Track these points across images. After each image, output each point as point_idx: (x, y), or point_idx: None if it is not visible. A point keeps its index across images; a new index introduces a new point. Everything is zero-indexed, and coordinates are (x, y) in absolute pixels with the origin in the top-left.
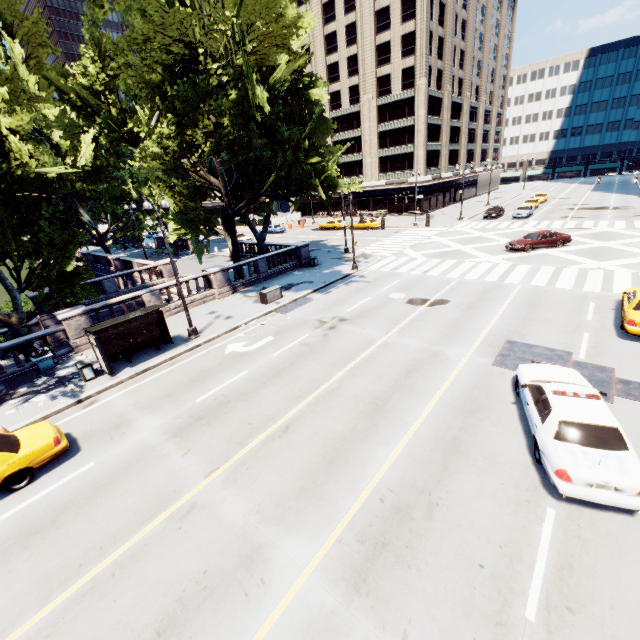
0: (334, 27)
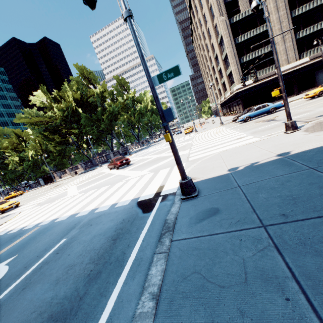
0: (203, 9)
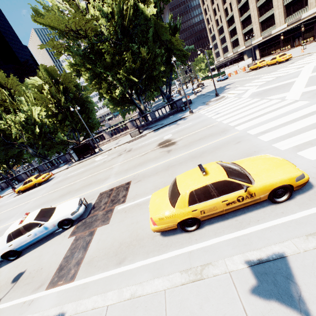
0: None
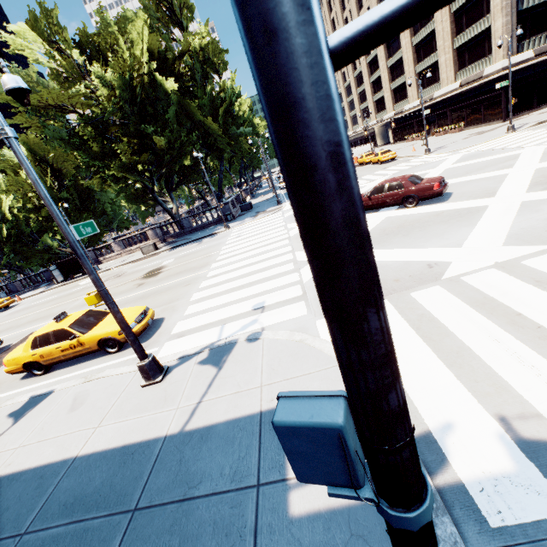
0: None
